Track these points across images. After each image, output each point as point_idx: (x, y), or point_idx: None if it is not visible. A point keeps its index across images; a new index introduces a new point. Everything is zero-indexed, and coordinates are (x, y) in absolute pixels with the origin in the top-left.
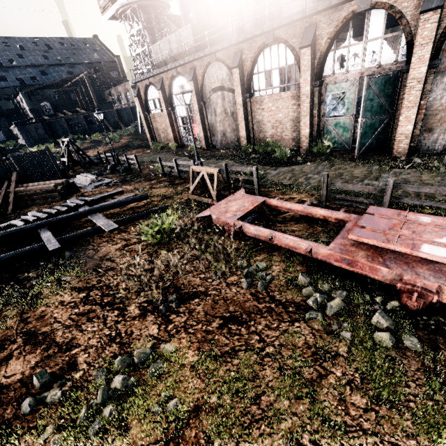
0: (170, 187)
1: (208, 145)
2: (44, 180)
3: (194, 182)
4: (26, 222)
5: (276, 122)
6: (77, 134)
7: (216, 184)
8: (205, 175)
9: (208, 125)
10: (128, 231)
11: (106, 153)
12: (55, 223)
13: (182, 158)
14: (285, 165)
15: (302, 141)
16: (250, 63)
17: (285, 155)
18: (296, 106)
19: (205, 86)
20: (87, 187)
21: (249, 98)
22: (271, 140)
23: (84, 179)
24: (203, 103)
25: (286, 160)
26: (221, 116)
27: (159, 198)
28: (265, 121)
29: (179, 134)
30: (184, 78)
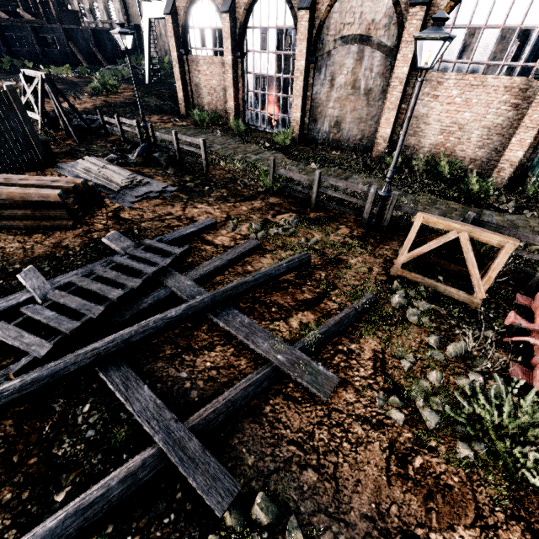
0: (311, 228)
1: (301, 136)
2: (4, 160)
3: (420, 248)
4: (34, 322)
5: (453, 124)
6: (20, 59)
7: (499, 270)
8: (466, 242)
9: (311, 100)
10: (347, 382)
11: (120, 118)
12: (139, 343)
13: (267, 153)
14: (488, 209)
15: (499, 169)
16: (449, 3)
17: (485, 191)
18: (507, 107)
19: (329, 28)
20: (117, 194)
21: (418, 71)
22: (429, 152)
23: (101, 173)
24: (315, 59)
25: (477, 198)
26: (342, 91)
27: (316, 260)
28: (432, 119)
29: (243, 103)
30: (285, 0)
